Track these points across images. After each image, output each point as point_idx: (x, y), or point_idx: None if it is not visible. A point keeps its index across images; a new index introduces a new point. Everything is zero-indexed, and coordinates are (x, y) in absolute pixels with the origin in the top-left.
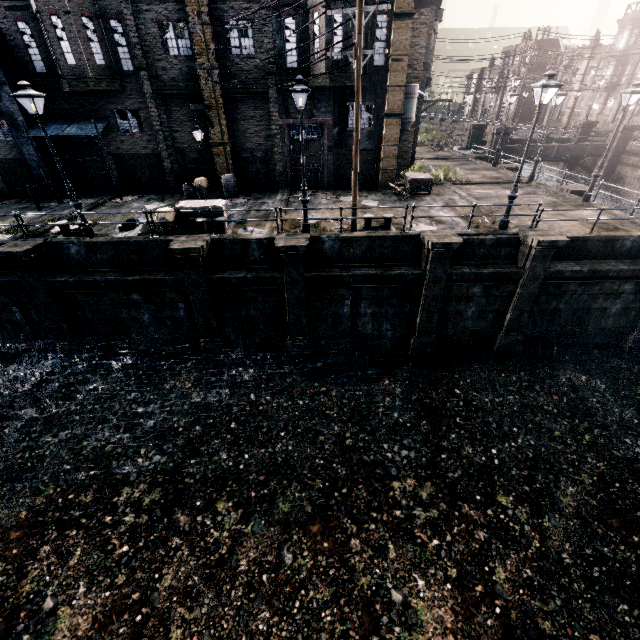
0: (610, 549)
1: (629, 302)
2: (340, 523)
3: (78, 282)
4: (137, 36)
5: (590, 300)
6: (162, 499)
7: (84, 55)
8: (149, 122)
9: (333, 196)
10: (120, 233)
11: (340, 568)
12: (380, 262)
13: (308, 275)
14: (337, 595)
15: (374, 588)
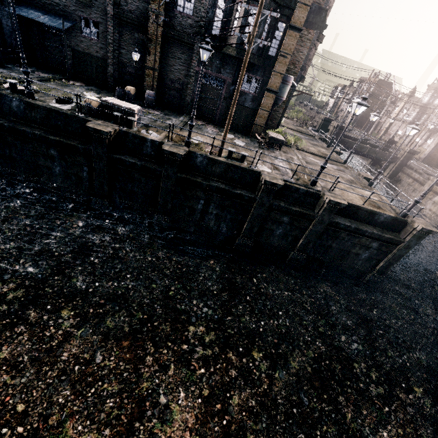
0: (307, 399)
1: (373, 254)
2: (144, 344)
3: (11, 128)
4: None
5: (351, 246)
6: (23, 297)
7: None
8: (105, 35)
9: (218, 130)
10: (55, 104)
11: (132, 373)
12: (230, 182)
13: (179, 175)
14: (123, 390)
15: (150, 391)
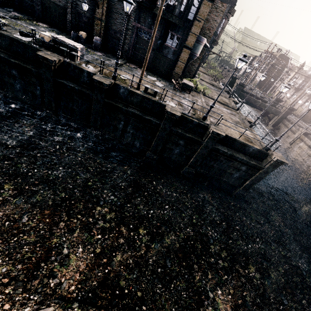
0: (170, 264)
1: (242, 175)
2: (60, 214)
3: None
4: None
5: (227, 167)
6: None
7: None
8: None
9: (145, 73)
10: (19, 35)
11: (47, 231)
12: (143, 110)
13: (106, 100)
14: (37, 241)
15: (57, 244)
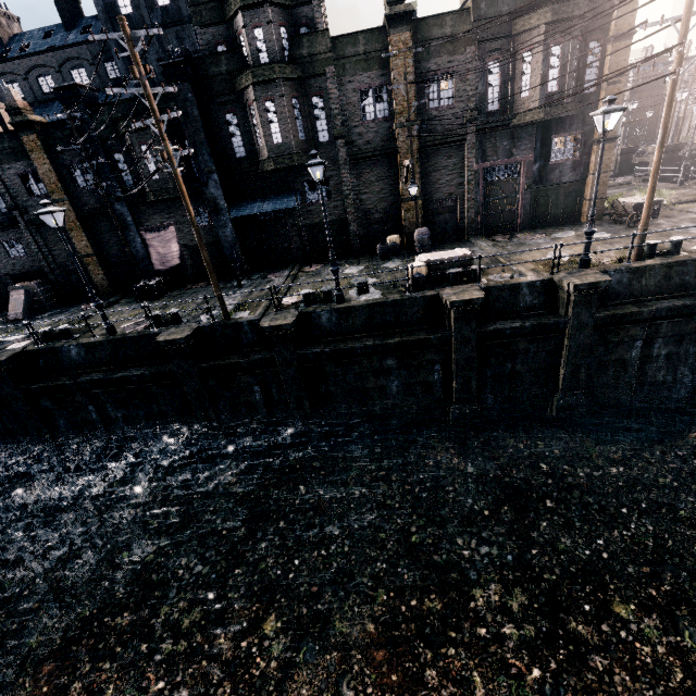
0: None
1: None
2: None
3: (333, 351)
4: (339, 107)
5: None
6: (534, 603)
7: (291, 133)
8: (338, 188)
9: (542, 235)
10: (360, 296)
11: None
12: (680, 291)
13: (599, 315)
14: None
15: None
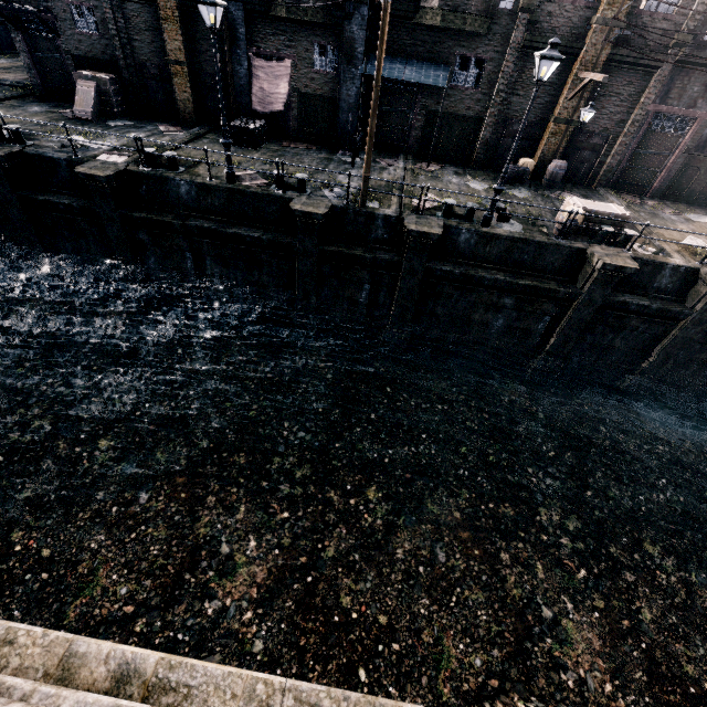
0: None
1: None
2: None
3: (462, 275)
4: None
5: None
6: (586, 528)
7: None
8: (492, 78)
9: (676, 211)
10: (499, 224)
11: None
12: None
13: None
14: None
15: None
